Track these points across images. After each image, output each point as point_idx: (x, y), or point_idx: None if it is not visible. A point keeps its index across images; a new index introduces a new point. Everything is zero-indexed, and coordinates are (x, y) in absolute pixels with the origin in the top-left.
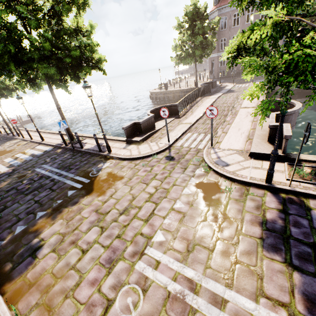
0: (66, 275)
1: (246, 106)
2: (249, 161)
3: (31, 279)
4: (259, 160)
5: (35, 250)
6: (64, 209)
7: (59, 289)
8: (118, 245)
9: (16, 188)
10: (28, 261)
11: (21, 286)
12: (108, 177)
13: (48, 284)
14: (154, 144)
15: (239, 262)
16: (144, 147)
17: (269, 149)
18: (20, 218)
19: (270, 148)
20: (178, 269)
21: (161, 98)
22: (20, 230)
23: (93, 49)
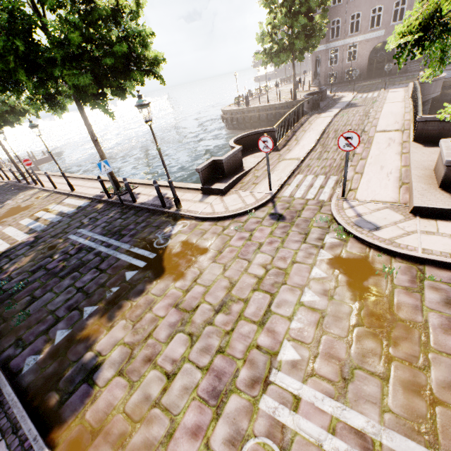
0: (148, 418)
1: (384, 129)
2: (412, 221)
3: (93, 423)
4: (431, 220)
5: (91, 371)
6: (124, 302)
7: (140, 442)
8: (223, 365)
9: (45, 267)
10: (84, 390)
11: (80, 434)
12: (185, 249)
13: (122, 432)
14: (247, 194)
15: (440, 403)
16: (233, 200)
17: (446, 201)
18: (59, 317)
19: (447, 200)
20: (334, 412)
21: (239, 120)
22: (63, 337)
23: (145, 41)
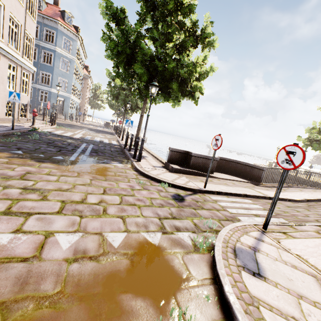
0: None
1: None
2: None
3: None
4: None
5: None
6: (29, 158)
7: None
8: None
9: (55, 141)
10: None
11: None
12: (98, 168)
13: None
14: (185, 179)
15: None
16: (170, 175)
17: None
18: (10, 146)
19: None
20: None
21: None
22: None
23: (192, 73)
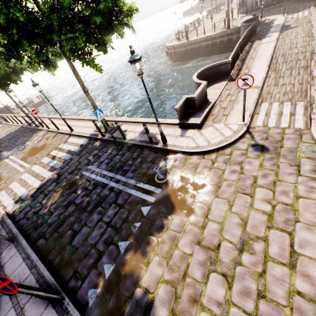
0: None
1: None
2: None
3: None
4: None
5: (146, 309)
6: (150, 237)
7: None
8: (270, 312)
9: (73, 202)
10: None
11: None
12: (184, 184)
13: None
14: (222, 126)
15: None
16: (211, 133)
17: None
18: (100, 251)
19: None
20: None
21: (181, 53)
22: (110, 271)
23: None
